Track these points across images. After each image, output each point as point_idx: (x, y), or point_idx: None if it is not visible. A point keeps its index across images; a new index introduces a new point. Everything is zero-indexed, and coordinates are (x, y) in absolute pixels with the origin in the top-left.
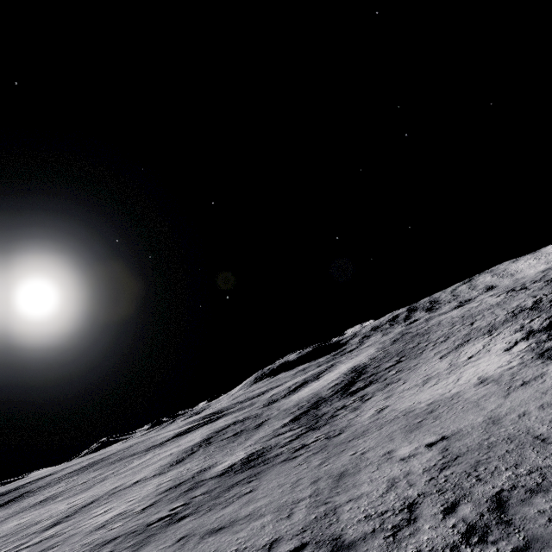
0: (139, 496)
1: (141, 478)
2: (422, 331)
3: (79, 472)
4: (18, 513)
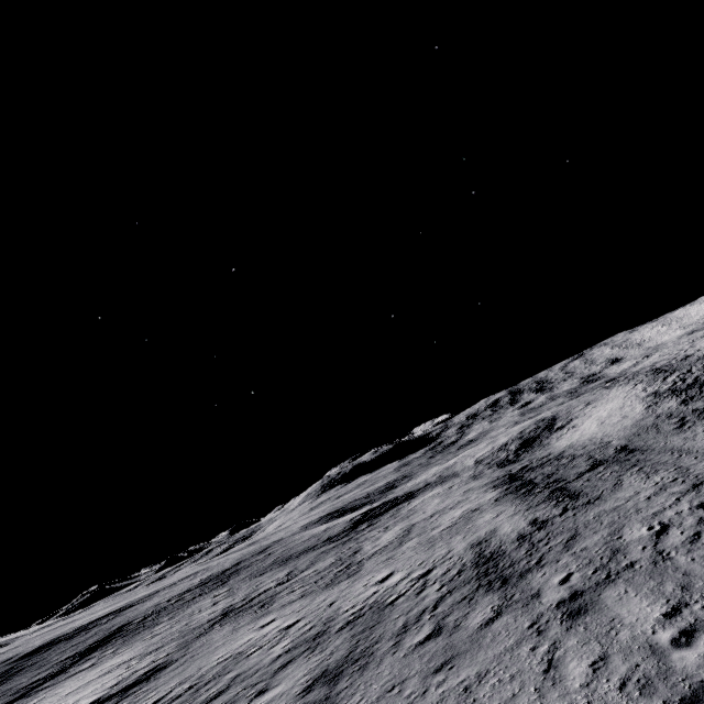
0: (694, 502)
1: (531, 520)
2: None
3: (212, 586)
4: (203, 633)
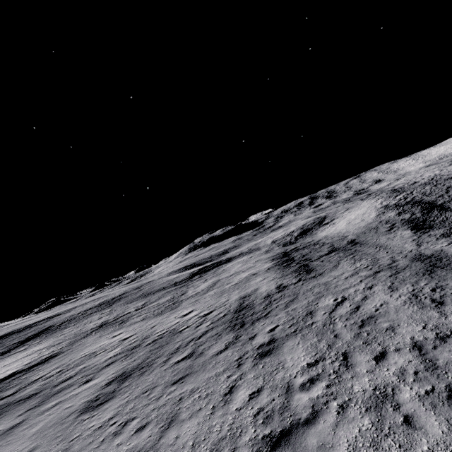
0: (368, 284)
1: (278, 285)
2: (429, 181)
3: (103, 307)
4: (85, 337)
